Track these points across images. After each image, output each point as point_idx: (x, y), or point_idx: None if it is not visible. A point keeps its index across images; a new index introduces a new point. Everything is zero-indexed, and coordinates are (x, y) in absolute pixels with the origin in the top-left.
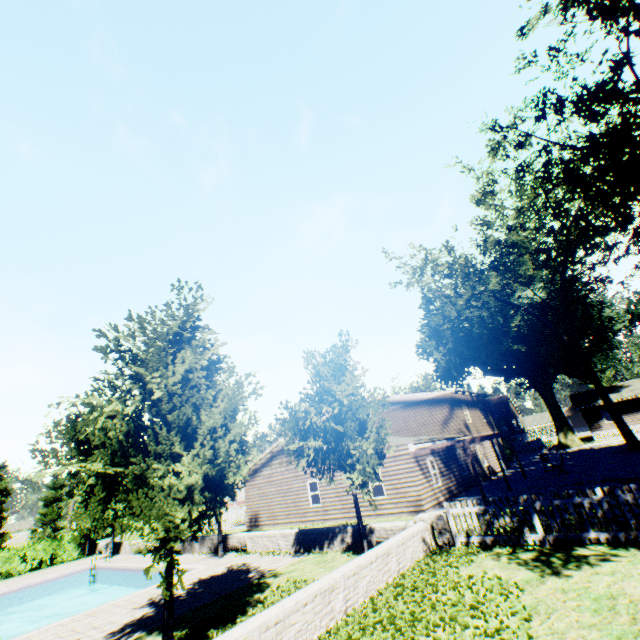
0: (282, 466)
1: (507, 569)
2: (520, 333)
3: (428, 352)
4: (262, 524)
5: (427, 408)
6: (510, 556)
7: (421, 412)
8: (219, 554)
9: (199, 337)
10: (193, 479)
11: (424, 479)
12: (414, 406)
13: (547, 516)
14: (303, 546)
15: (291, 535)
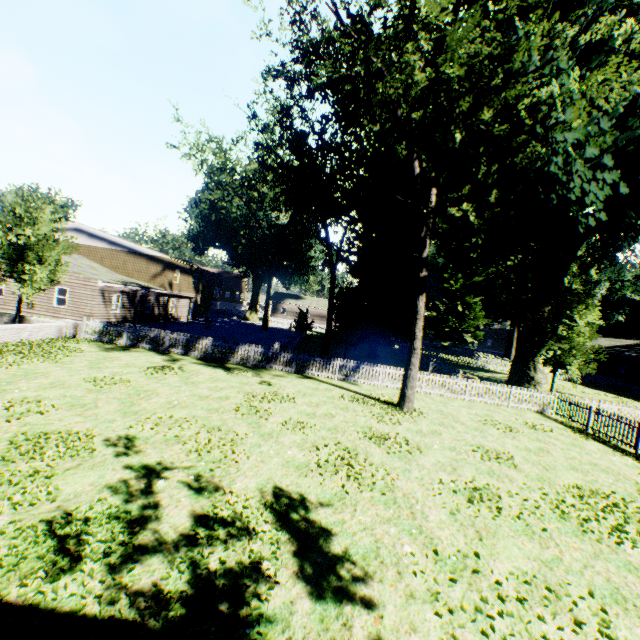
0: None
1: (91, 348)
2: (250, 240)
3: (190, 217)
4: None
5: (147, 262)
6: (101, 345)
7: (141, 262)
8: None
9: None
10: None
11: (104, 306)
12: (138, 256)
13: (132, 335)
14: None
15: None
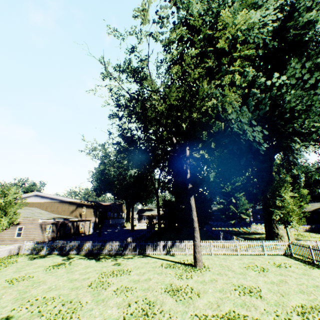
0: None
1: (23, 259)
2: (120, 185)
3: (93, 179)
4: None
5: (69, 205)
6: (31, 256)
7: (66, 206)
8: None
9: None
10: None
11: (41, 232)
12: (64, 203)
13: (49, 247)
14: None
15: None
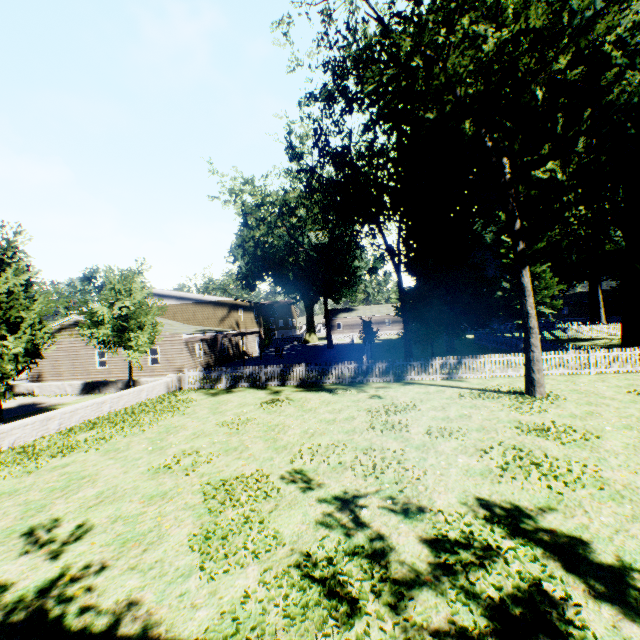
0: (72, 337)
1: (199, 396)
2: (297, 266)
3: (236, 258)
4: (46, 380)
5: (213, 308)
6: (206, 392)
7: (208, 310)
8: (7, 397)
9: (20, 264)
10: (17, 350)
11: (190, 356)
12: (204, 304)
13: (229, 377)
14: (88, 391)
15: (78, 385)
